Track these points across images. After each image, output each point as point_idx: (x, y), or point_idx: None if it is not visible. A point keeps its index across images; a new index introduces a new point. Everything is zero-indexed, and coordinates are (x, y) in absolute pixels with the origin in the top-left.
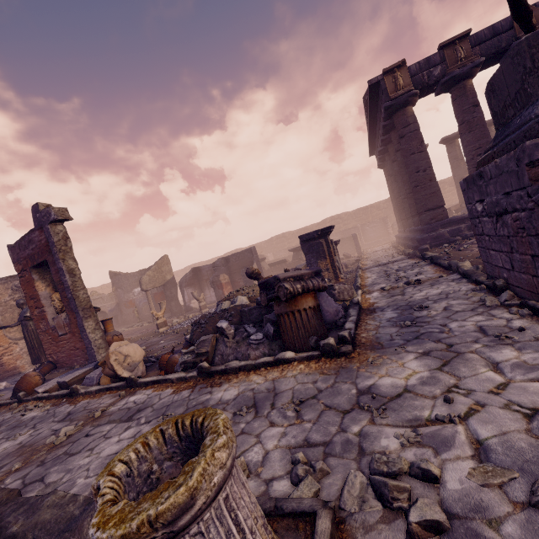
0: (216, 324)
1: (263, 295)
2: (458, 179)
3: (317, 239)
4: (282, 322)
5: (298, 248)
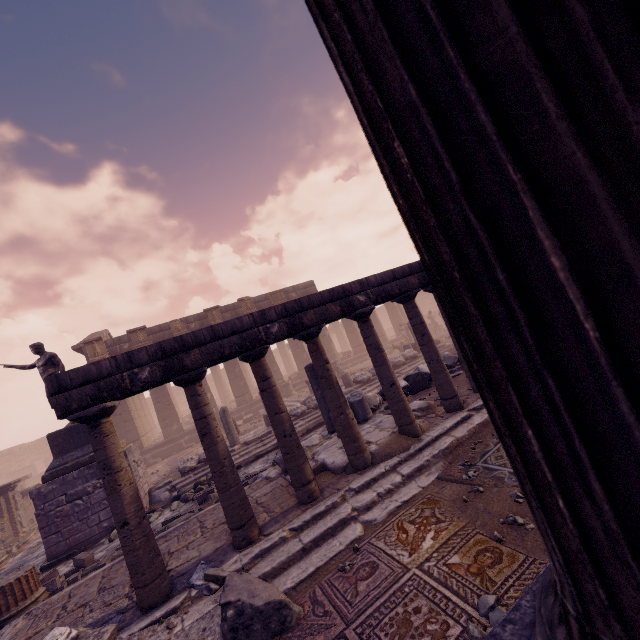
0: None
1: None
2: None
3: None
4: None
5: None
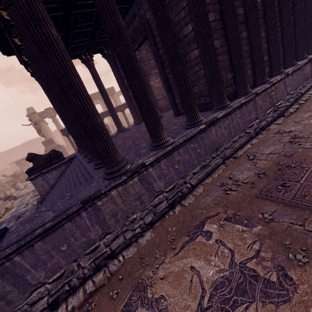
0: (1, 186)
1: (13, 177)
2: None
3: (21, 161)
4: (18, 179)
5: (13, 162)
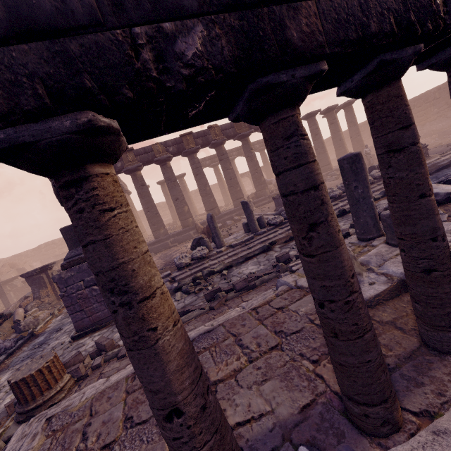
0: None
1: None
2: (170, 207)
3: (39, 274)
4: None
5: None
